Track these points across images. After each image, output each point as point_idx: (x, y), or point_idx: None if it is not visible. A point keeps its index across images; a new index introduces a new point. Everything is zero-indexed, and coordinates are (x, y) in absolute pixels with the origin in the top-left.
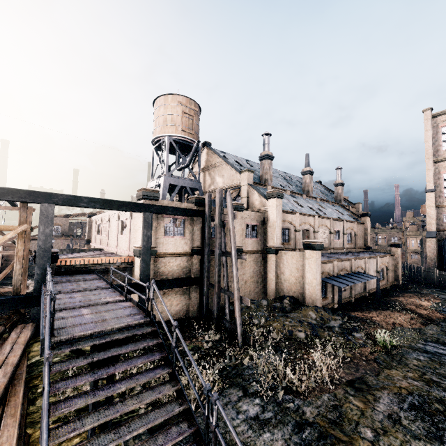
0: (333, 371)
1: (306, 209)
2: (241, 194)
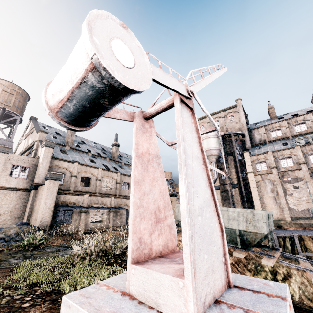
0: None
1: (96, 164)
2: (33, 147)
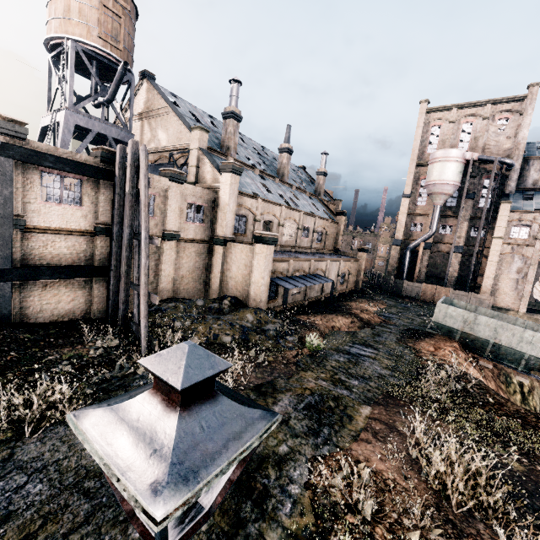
0: (241, 376)
1: (274, 196)
2: (189, 160)
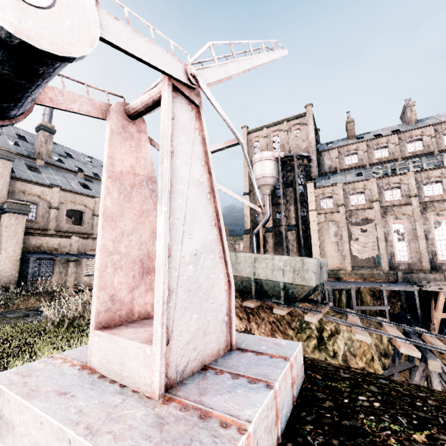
0: None
1: (91, 191)
2: None
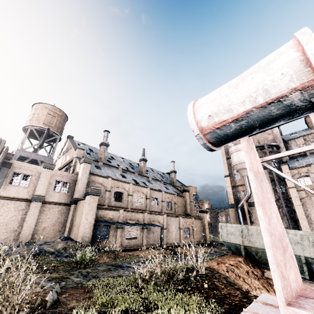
0: None
1: (127, 179)
2: (72, 164)
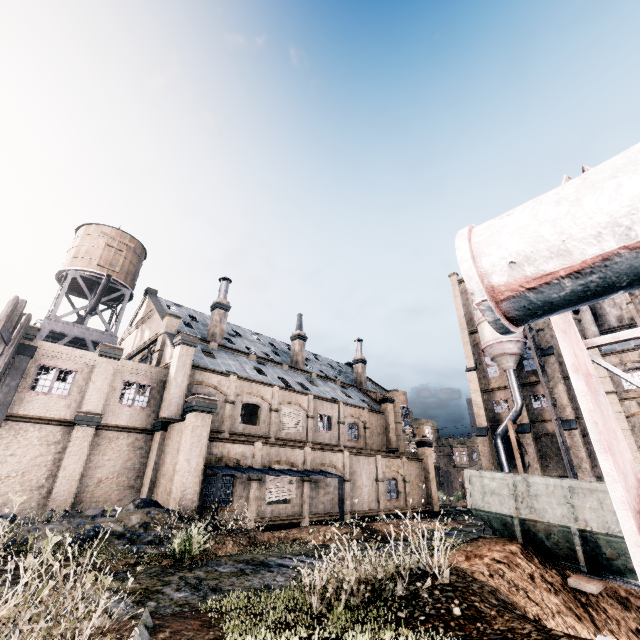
0: None
1: (267, 377)
2: (156, 347)
